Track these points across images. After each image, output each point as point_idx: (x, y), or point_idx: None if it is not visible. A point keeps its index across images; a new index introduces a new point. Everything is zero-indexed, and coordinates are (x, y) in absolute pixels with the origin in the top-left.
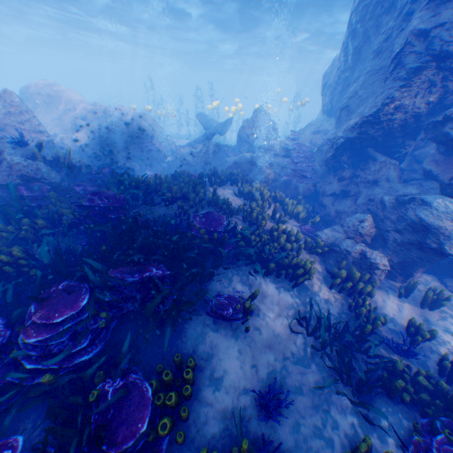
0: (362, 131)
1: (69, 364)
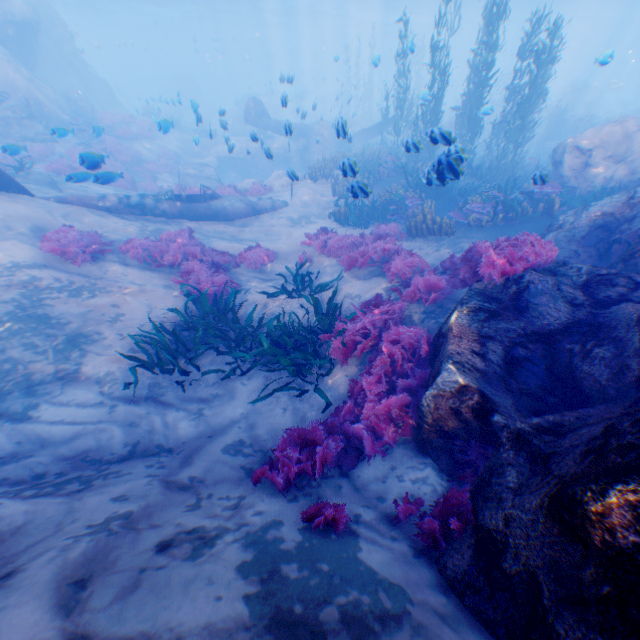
0: None
1: None
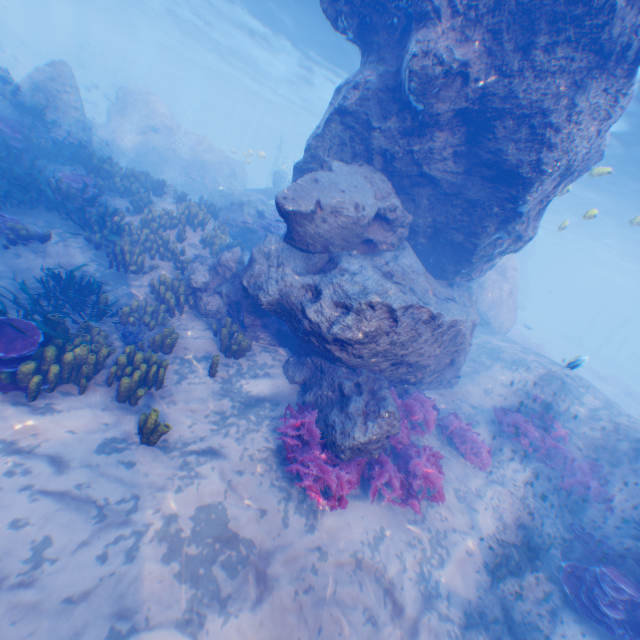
0: (296, 179)
1: None
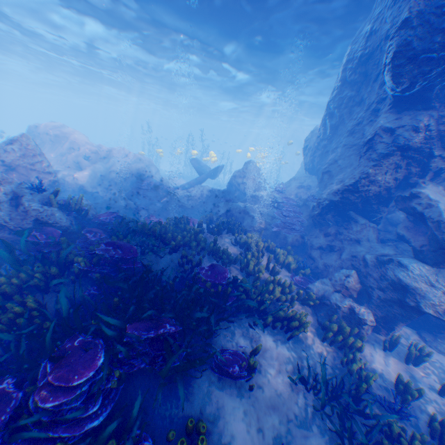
0: (344, 196)
1: (79, 430)
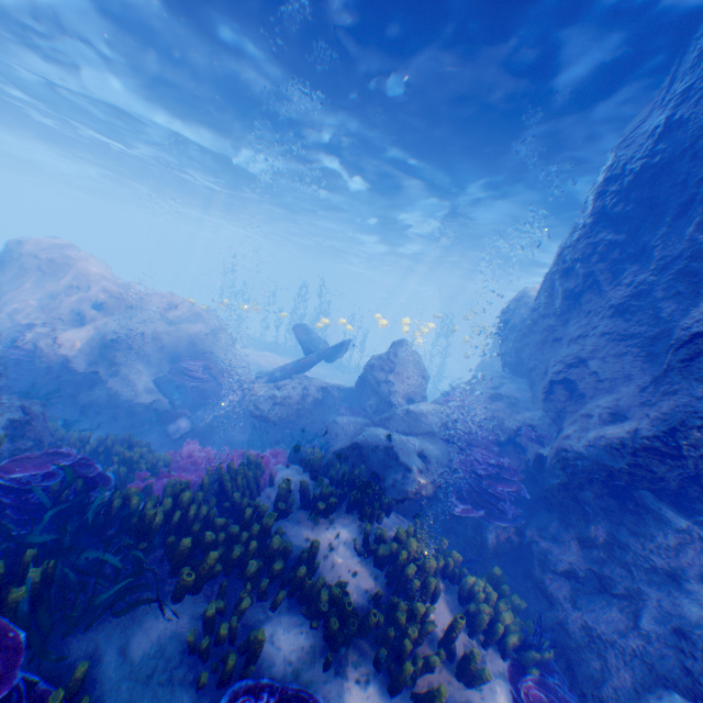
0: (638, 460)
1: None
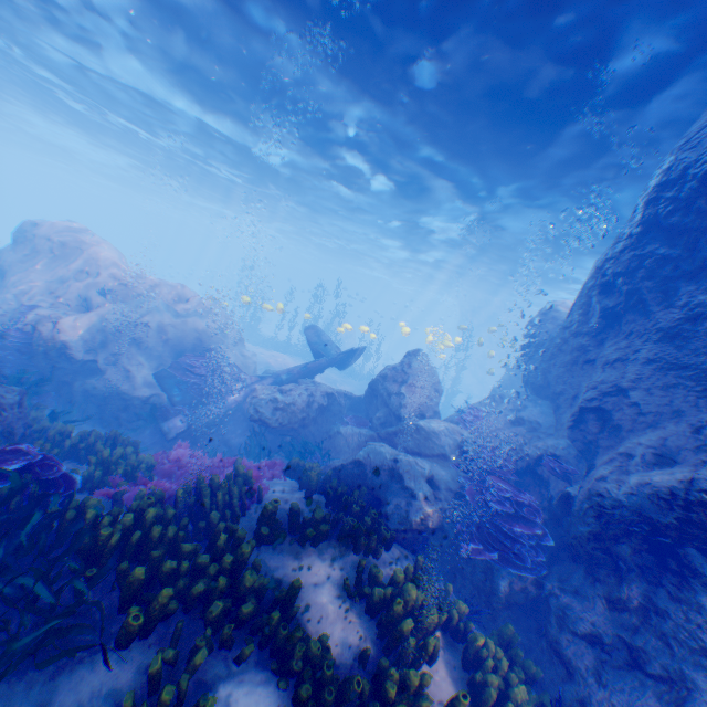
0: (693, 517)
1: None
